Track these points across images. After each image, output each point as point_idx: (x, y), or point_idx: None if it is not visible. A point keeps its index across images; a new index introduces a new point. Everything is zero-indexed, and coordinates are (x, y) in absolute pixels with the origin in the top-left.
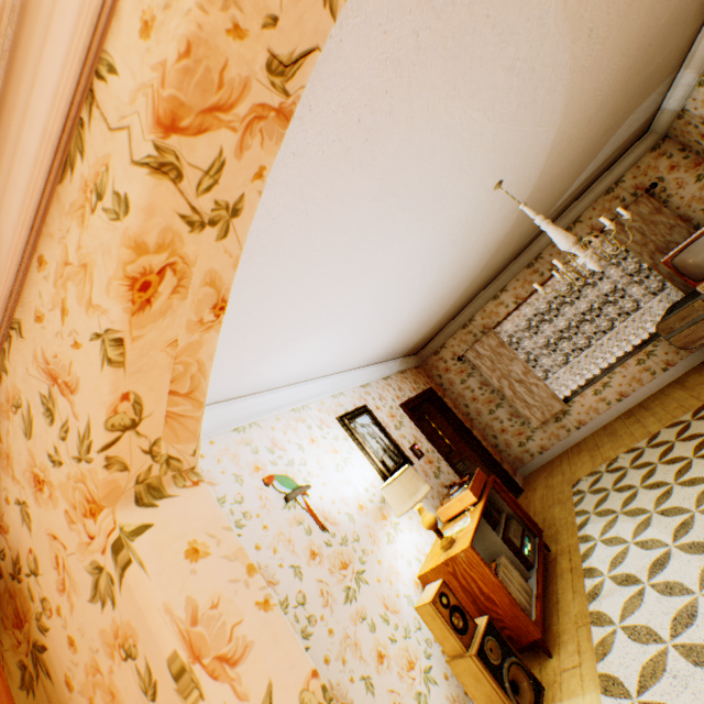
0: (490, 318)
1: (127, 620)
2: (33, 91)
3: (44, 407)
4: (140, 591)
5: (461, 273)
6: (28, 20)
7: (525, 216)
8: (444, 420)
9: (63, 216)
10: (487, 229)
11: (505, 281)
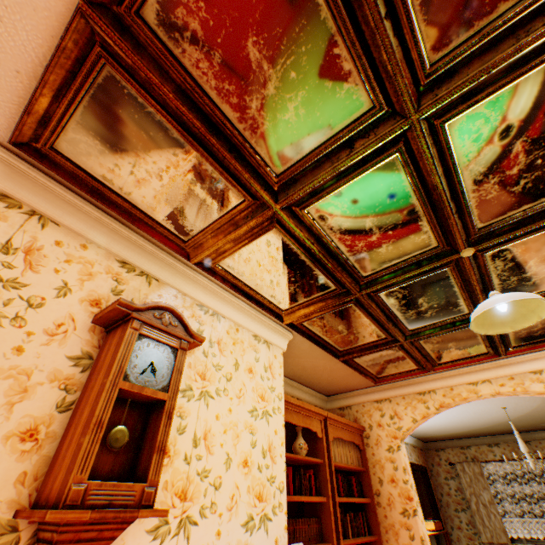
0: (480, 454)
1: (394, 457)
2: (421, 385)
3: (389, 415)
4: (400, 454)
5: (472, 423)
6: (427, 381)
7: (519, 419)
8: (425, 490)
9: (413, 397)
10: (494, 415)
11: (499, 440)
